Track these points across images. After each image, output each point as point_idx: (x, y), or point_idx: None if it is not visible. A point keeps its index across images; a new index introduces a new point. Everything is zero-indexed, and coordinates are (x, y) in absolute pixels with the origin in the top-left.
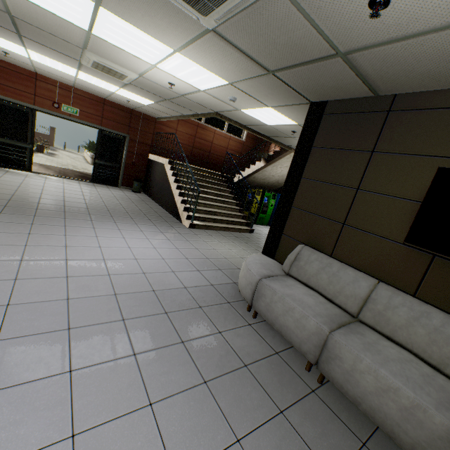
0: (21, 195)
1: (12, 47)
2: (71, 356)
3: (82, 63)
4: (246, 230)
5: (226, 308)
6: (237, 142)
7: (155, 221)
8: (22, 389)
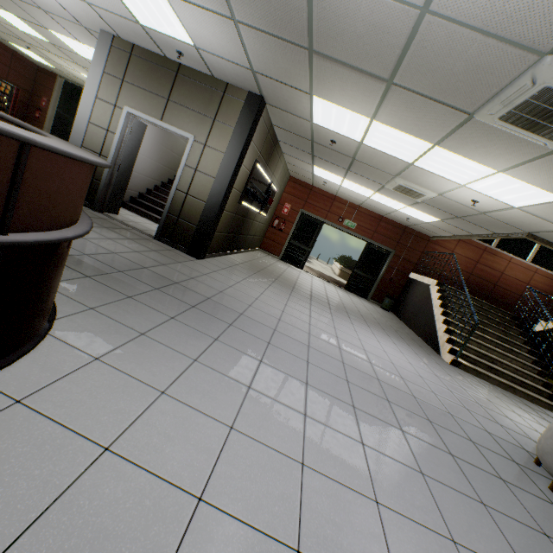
0: (300, 283)
1: (333, 178)
2: (352, 398)
3: (385, 187)
4: (547, 406)
5: (511, 464)
6: (548, 278)
7: (408, 341)
8: (326, 395)
